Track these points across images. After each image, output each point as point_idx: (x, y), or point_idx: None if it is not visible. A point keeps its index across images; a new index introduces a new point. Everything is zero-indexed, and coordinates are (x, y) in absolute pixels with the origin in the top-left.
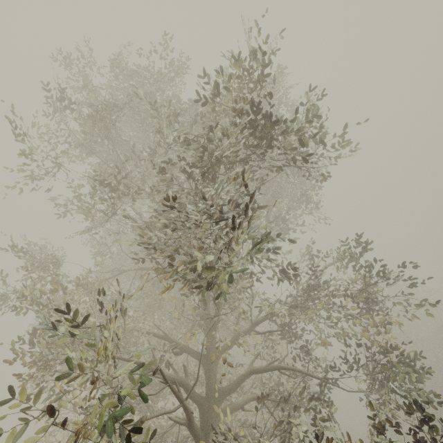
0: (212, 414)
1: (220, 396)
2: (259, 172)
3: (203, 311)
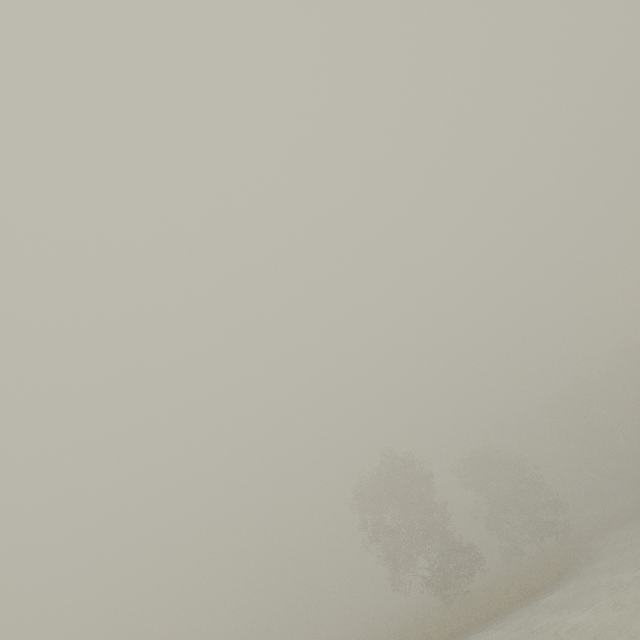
0: None
1: None
2: None
3: None
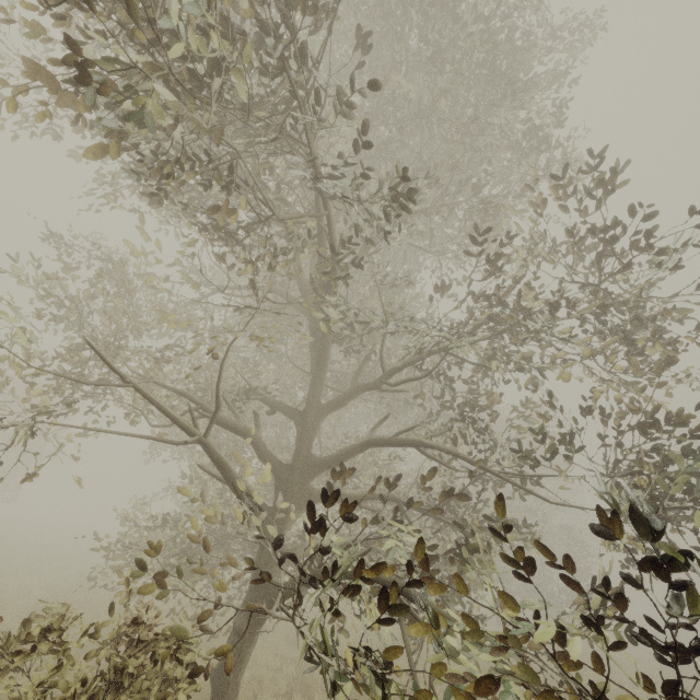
0: (295, 489)
1: (311, 468)
2: (336, 3)
3: (311, 350)
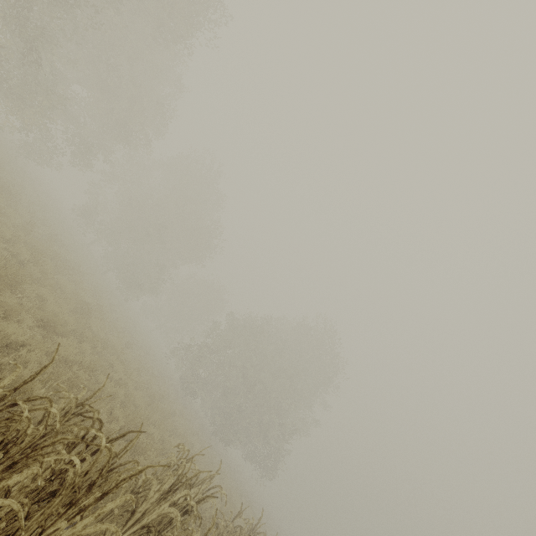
0: None
1: None
2: None
3: None
